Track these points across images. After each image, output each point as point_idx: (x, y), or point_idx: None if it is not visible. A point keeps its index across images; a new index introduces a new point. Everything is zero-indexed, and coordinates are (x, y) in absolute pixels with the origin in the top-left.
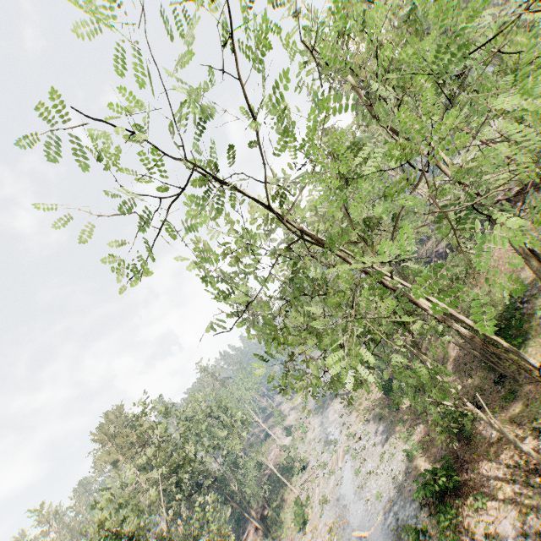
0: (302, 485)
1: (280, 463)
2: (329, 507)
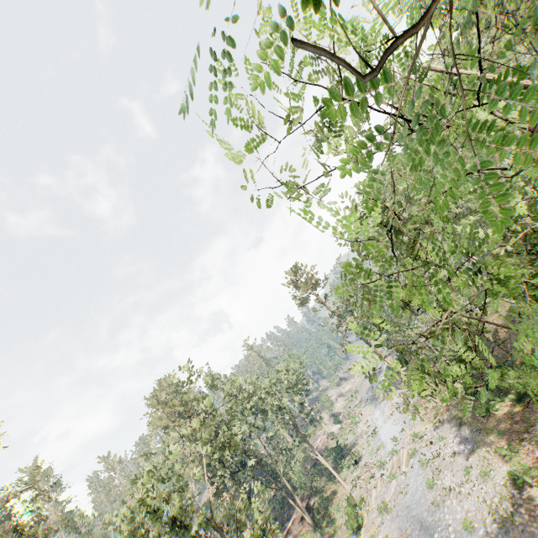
0: (353, 481)
1: (327, 451)
2: (390, 517)
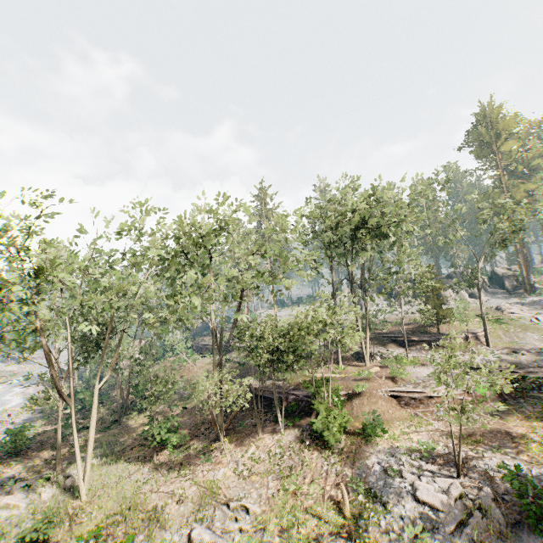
0: None
1: None
2: None
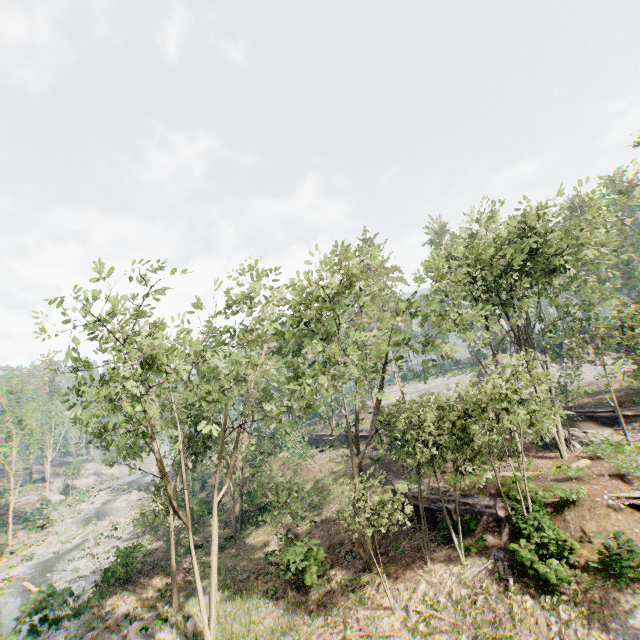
0: (24, 540)
1: (25, 511)
2: (27, 564)
